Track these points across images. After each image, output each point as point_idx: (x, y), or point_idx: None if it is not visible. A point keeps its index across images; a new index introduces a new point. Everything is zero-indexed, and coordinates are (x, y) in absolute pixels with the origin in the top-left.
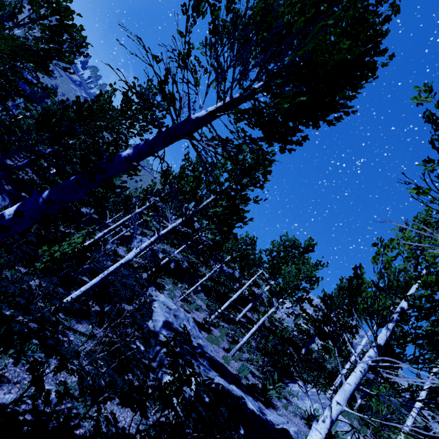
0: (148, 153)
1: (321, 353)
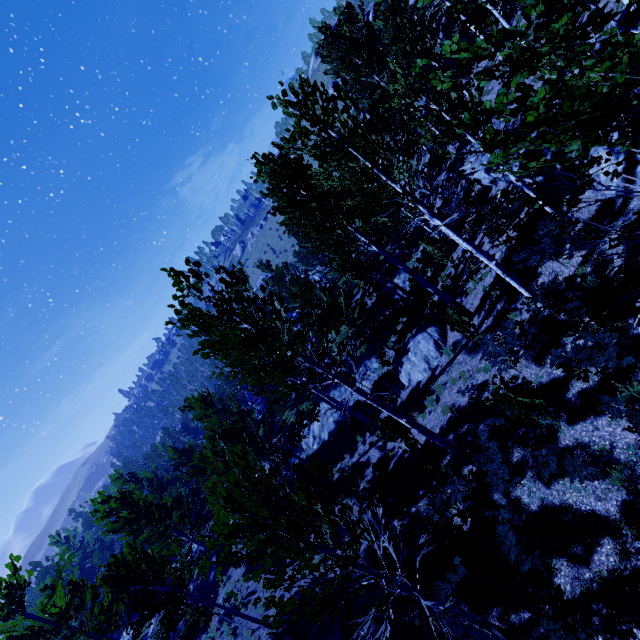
0: (398, 261)
1: None
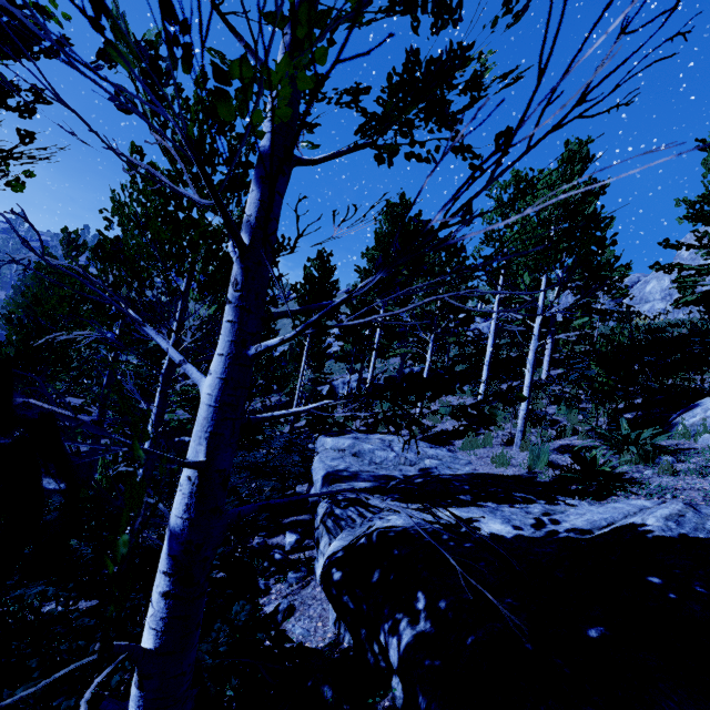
0: None
1: None
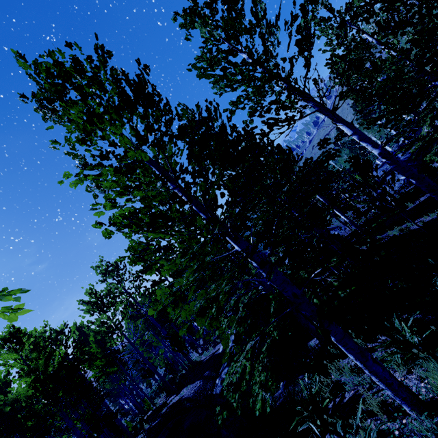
0: None
1: None
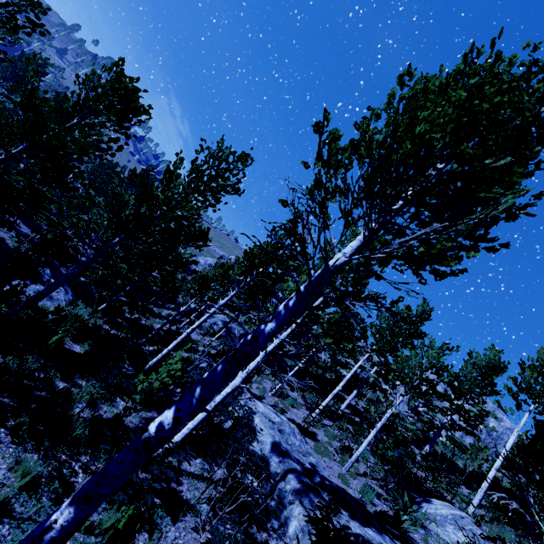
0: (289, 321)
1: (448, 446)
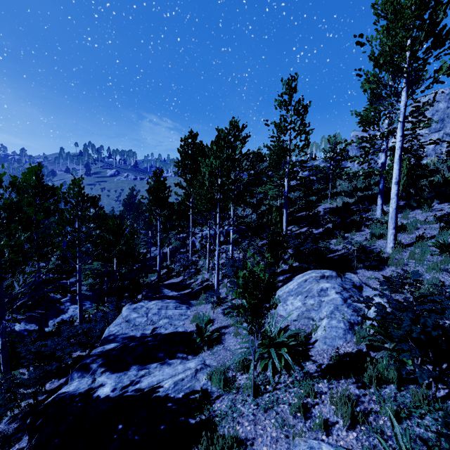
0: None
1: None
